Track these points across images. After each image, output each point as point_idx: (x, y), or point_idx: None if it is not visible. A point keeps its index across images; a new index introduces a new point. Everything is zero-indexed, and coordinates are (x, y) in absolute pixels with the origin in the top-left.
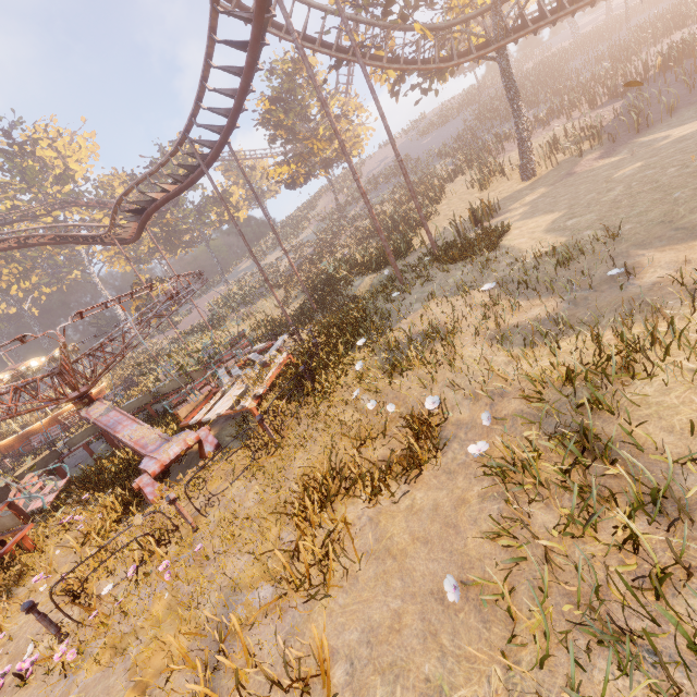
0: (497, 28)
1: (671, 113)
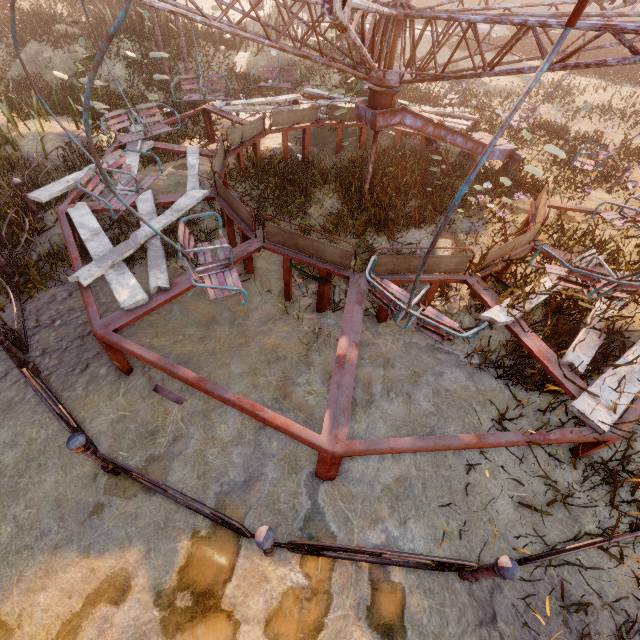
0: None
1: None
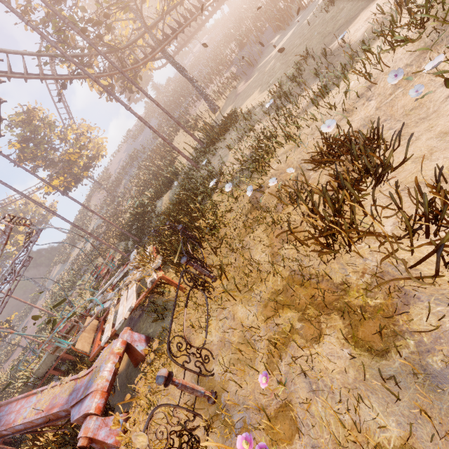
0: (155, 40)
1: (262, 52)
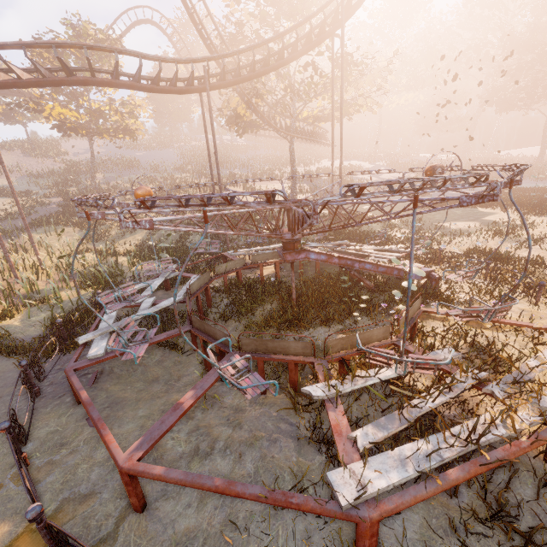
0: (294, 128)
1: None
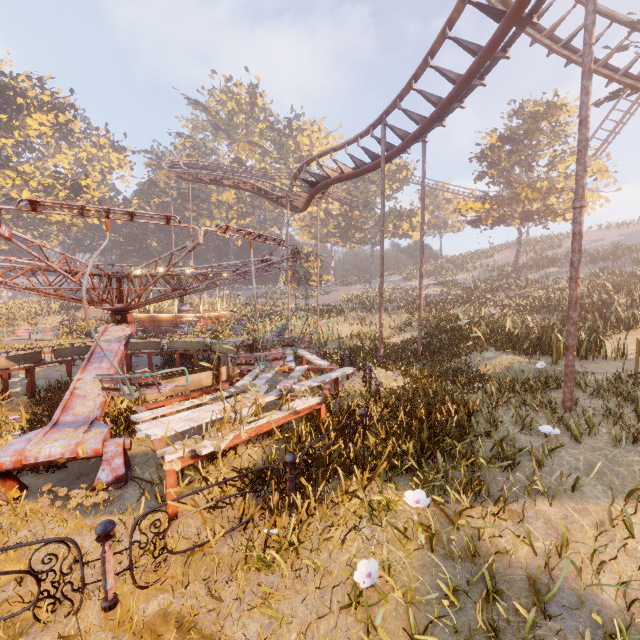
0: None
1: None
